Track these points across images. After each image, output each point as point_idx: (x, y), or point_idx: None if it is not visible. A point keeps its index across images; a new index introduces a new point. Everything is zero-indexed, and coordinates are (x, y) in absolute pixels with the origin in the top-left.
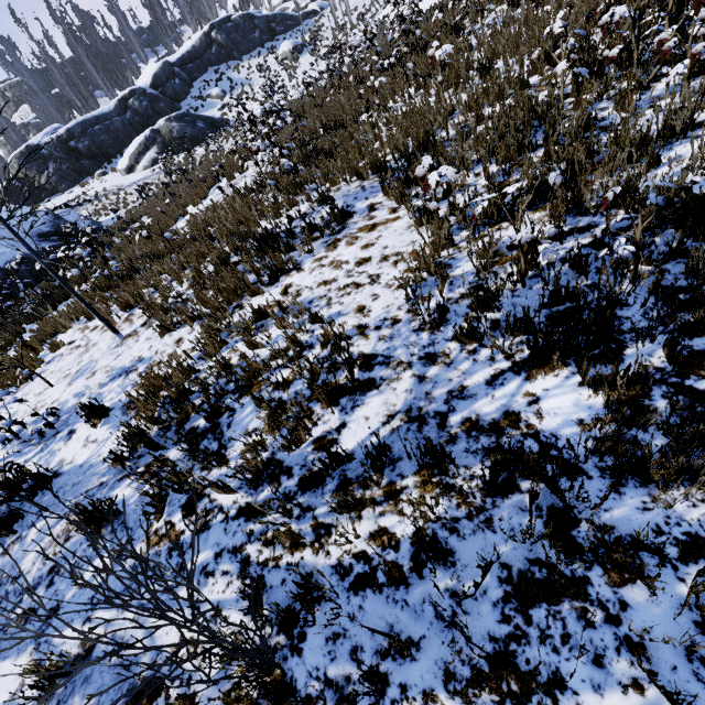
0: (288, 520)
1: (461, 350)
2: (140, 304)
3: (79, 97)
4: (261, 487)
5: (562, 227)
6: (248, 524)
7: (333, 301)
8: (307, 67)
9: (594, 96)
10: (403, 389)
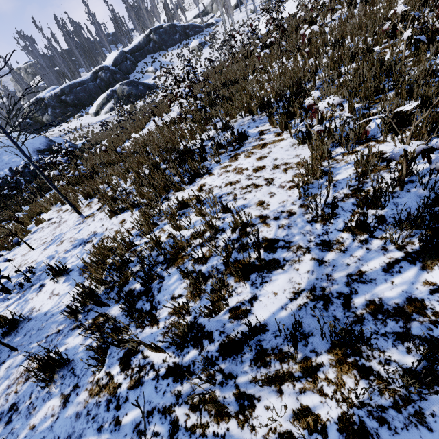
0: (211, 385)
1: (353, 240)
2: (97, 195)
3: (70, 71)
4: (186, 349)
5: (427, 144)
6: (176, 385)
7: (238, 196)
8: (207, 55)
9: (427, 56)
10: (305, 270)
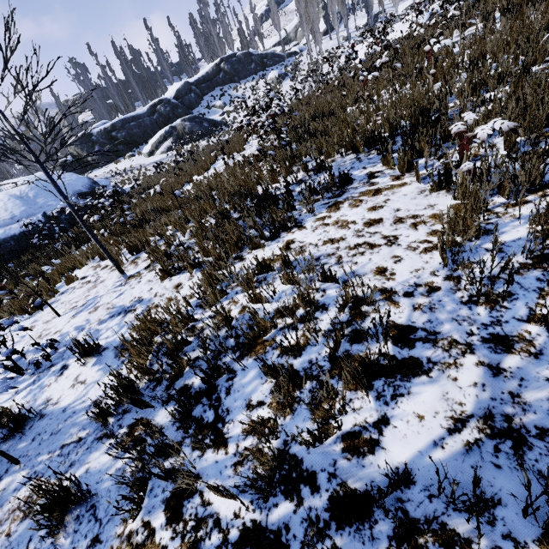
0: None
1: None
2: (146, 249)
3: (124, 104)
4: (273, 498)
5: None
6: None
7: (344, 259)
8: (287, 89)
9: None
10: (469, 381)
